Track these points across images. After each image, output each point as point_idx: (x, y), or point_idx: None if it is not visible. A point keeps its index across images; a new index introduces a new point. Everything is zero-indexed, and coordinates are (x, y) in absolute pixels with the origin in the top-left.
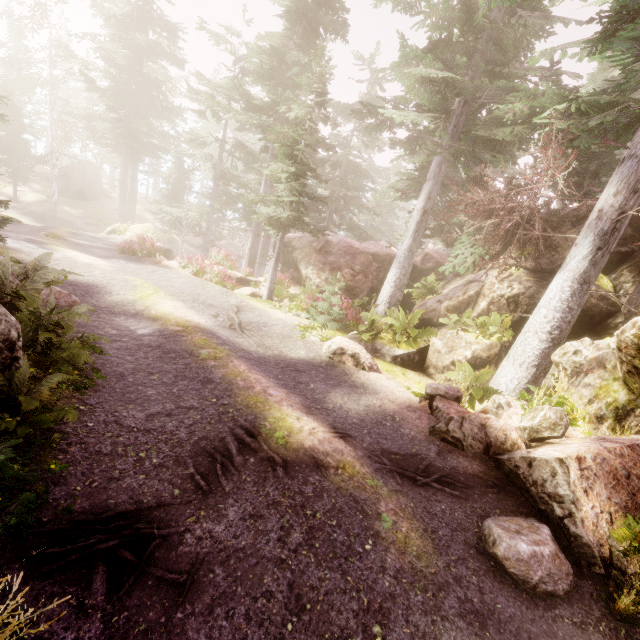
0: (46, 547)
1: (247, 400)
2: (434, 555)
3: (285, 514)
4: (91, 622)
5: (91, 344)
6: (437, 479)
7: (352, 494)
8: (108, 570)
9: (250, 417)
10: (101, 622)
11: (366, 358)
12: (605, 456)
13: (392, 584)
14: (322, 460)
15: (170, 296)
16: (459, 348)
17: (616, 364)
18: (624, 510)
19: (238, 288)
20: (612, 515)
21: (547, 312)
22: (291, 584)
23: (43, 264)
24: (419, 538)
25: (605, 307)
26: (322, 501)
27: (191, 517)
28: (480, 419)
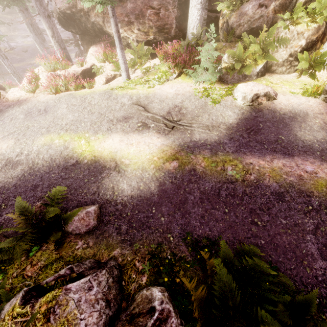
0: None
1: (320, 190)
2: None
3: None
4: None
5: (193, 241)
6: None
7: None
8: None
9: None
10: None
11: (271, 91)
12: None
13: None
14: None
15: (98, 134)
16: (293, 41)
17: None
18: None
19: (93, 83)
20: None
21: None
22: None
23: (31, 214)
24: None
25: None
26: None
27: None
28: None
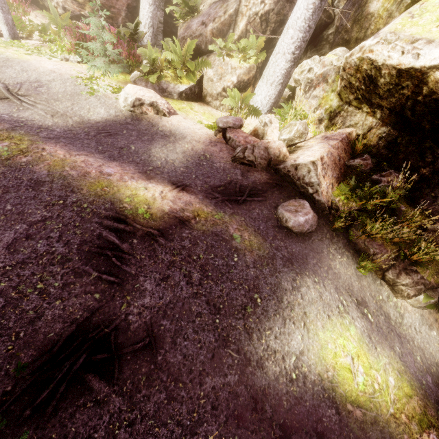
0: (33, 400)
1: (93, 189)
2: (264, 243)
3: (182, 266)
4: (112, 402)
5: None
6: (248, 194)
7: (213, 232)
8: (96, 374)
9: (107, 205)
10: (118, 397)
11: (163, 104)
12: (332, 152)
13: (254, 271)
14: (183, 217)
15: None
16: (227, 75)
17: (335, 79)
18: (337, 179)
19: None
20: (333, 184)
21: (294, 33)
22: (207, 302)
23: None
24: (255, 238)
25: (324, 20)
26: (199, 246)
27: (123, 305)
28: (264, 144)
